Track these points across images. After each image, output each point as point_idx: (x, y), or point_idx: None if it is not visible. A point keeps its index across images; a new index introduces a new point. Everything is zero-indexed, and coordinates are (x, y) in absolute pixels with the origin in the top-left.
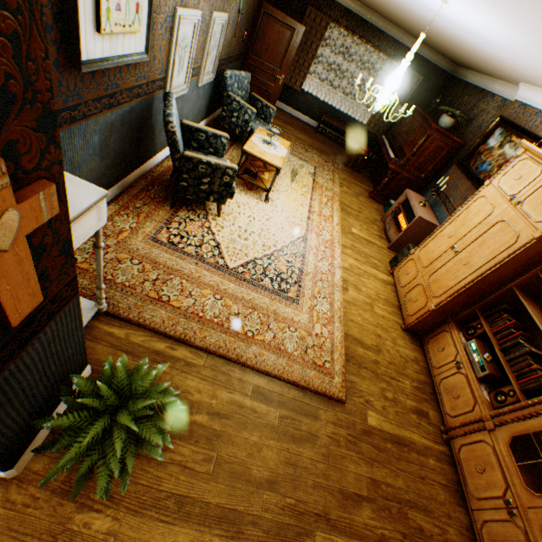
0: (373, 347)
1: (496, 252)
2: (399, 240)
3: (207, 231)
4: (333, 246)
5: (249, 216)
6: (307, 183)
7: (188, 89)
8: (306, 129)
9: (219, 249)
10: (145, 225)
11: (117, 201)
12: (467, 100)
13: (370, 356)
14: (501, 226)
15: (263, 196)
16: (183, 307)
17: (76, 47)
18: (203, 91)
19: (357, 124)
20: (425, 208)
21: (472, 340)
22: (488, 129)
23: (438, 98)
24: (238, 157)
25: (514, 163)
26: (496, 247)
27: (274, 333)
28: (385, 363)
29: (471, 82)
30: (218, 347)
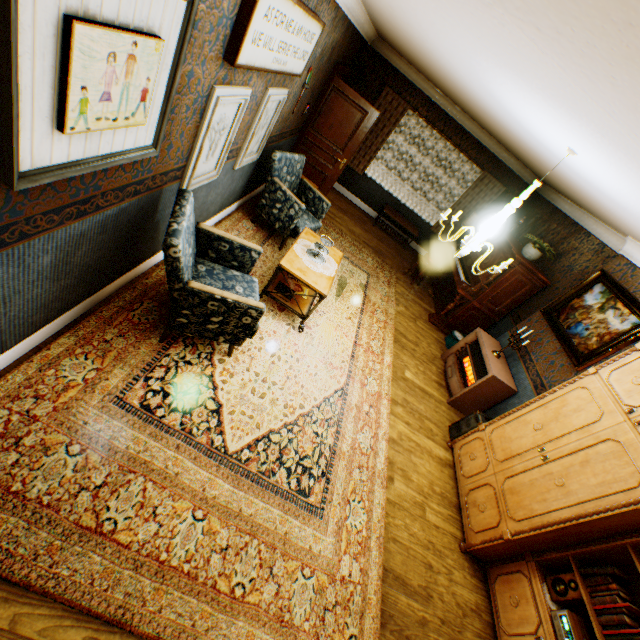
0: (422, 591)
1: (607, 489)
2: (463, 397)
3: (208, 382)
4: (380, 402)
5: (273, 353)
6: (357, 299)
7: (218, 175)
8: (363, 220)
9: (220, 415)
10: (110, 373)
11: (76, 327)
12: (556, 229)
13: (416, 610)
14: (615, 448)
15: (297, 320)
16: (135, 543)
17: (7, 155)
18: (241, 171)
19: (424, 223)
20: (499, 360)
21: (563, 611)
22: (585, 281)
23: (522, 219)
24: (273, 257)
25: (632, 358)
26: (607, 480)
27: (279, 583)
28: (436, 623)
29: (561, 209)
30: (180, 630)
